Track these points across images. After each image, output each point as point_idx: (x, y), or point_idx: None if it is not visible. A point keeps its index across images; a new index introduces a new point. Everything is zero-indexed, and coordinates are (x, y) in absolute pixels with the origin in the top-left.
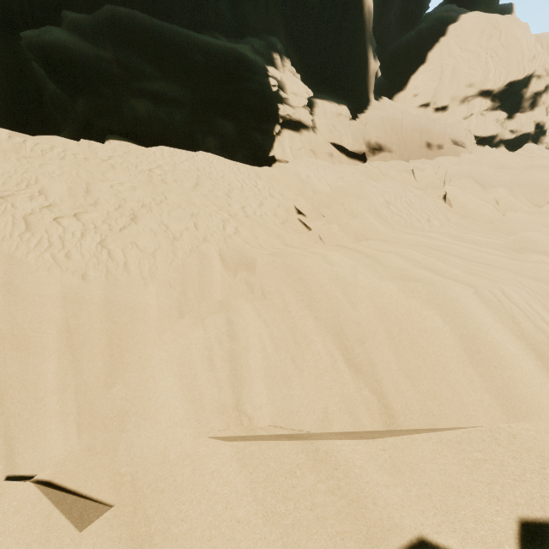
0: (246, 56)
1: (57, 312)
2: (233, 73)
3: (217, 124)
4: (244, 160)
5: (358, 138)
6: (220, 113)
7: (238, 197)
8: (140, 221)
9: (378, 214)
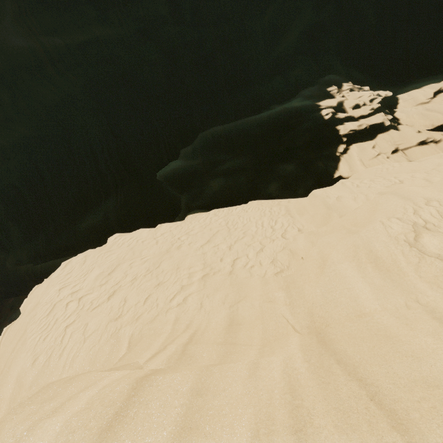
0: (294, 107)
1: (10, 392)
2: (287, 125)
3: (278, 170)
4: (307, 191)
5: None
6: (282, 160)
7: (238, 247)
8: (112, 298)
9: (377, 264)
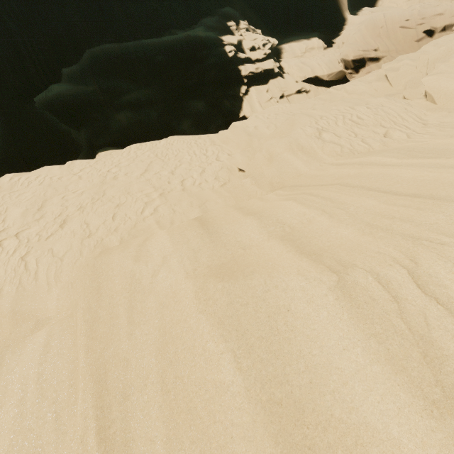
0: (199, 37)
1: None
2: (193, 57)
3: (189, 107)
4: (218, 129)
5: (333, 64)
6: (191, 96)
7: (181, 172)
8: (66, 225)
9: (303, 150)
